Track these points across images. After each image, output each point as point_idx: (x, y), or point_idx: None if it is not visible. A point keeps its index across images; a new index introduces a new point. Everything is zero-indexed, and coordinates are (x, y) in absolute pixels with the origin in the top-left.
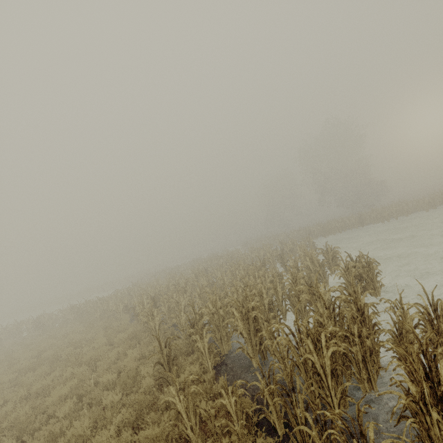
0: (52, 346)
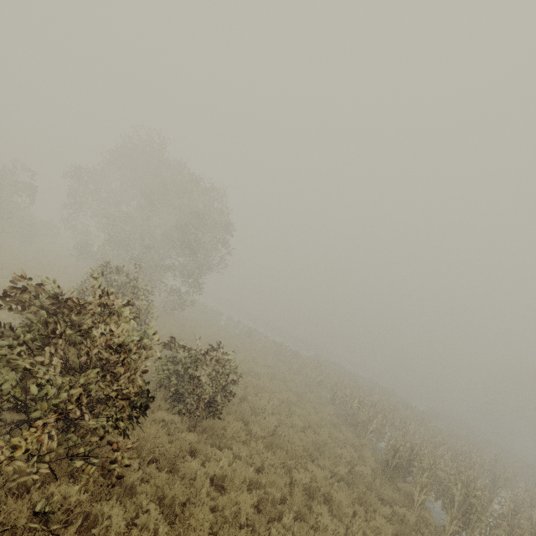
0: (274, 367)
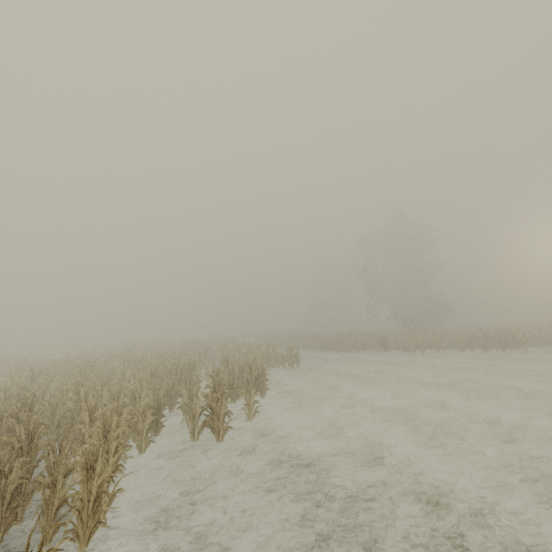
0: None
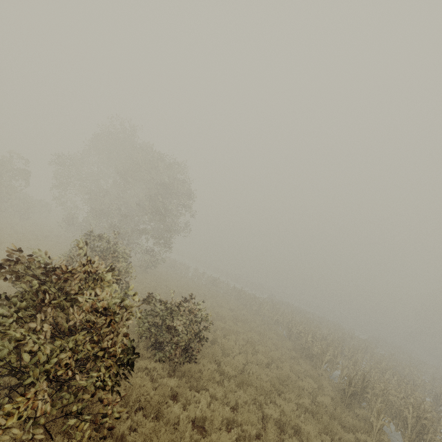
0: (236, 310)
